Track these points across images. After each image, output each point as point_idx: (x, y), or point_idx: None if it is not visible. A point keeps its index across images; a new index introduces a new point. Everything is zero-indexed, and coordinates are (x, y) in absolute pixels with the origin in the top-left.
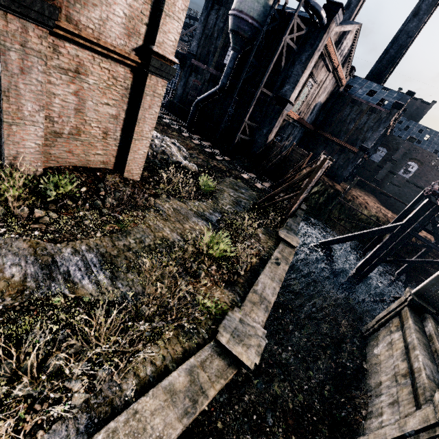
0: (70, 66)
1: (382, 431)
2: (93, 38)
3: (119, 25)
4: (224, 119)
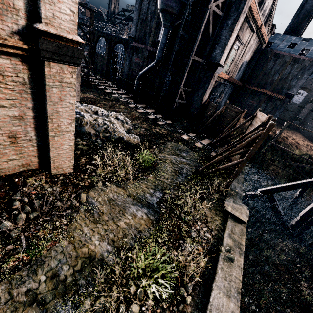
0: None
1: None
2: None
3: None
4: (162, 88)
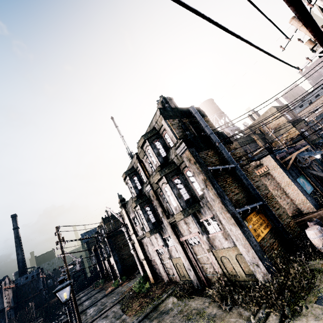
0: None
1: None
2: None
3: None
4: None
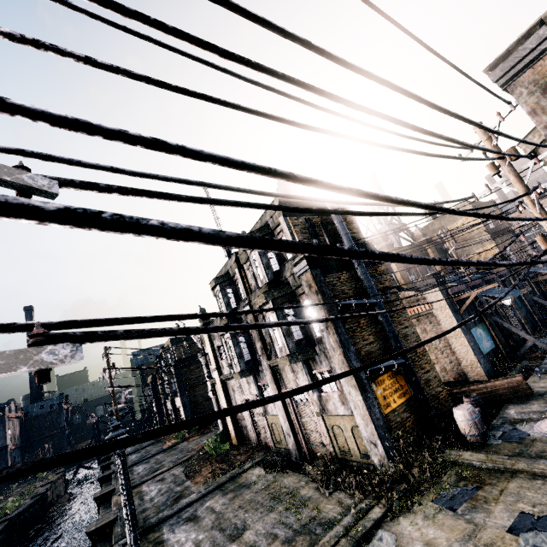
0: None
1: None
2: None
3: None
4: None
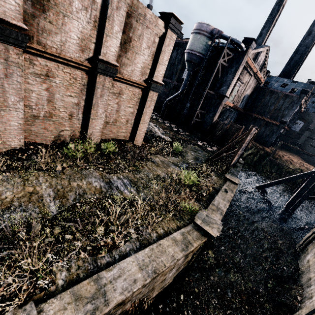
0: (117, 92)
1: (311, 304)
2: (128, 78)
3: (138, 71)
4: (184, 109)
